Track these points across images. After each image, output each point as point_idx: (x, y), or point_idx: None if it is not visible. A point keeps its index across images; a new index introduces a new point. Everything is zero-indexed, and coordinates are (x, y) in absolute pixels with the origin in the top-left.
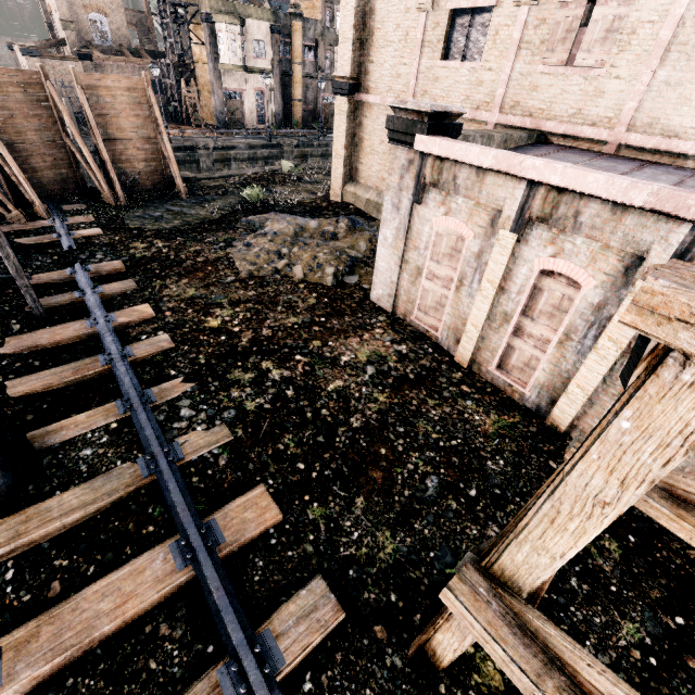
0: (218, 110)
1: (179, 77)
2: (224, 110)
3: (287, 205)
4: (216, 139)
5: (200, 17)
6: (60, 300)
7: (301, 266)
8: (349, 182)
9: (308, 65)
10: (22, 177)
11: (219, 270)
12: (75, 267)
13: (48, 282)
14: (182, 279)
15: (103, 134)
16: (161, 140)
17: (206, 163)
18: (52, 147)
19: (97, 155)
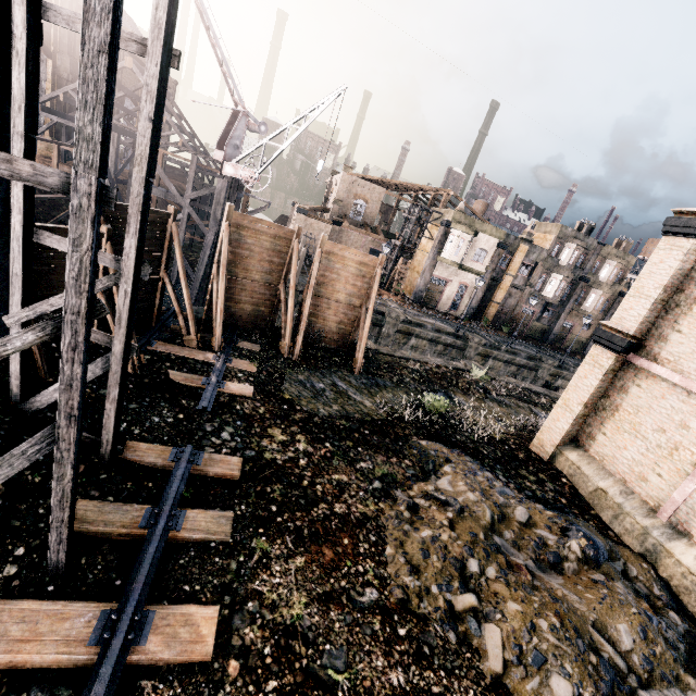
0: (420, 288)
1: (398, 254)
2: (424, 289)
3: (471, 435)
4: (408, 313)
5: (440, 222)
6: (117, 519)
7: (500, 634)
8: (569, 444)
9: (520, 279)
10: (221, 308)
11: (358, 556)
12: (185, 448)
13: (138, 462)
14: (298, 553)
15: (316, 290)
16: (364, 311)
17: (389, 330)
18: (266, 288)
19: (302, 294)
